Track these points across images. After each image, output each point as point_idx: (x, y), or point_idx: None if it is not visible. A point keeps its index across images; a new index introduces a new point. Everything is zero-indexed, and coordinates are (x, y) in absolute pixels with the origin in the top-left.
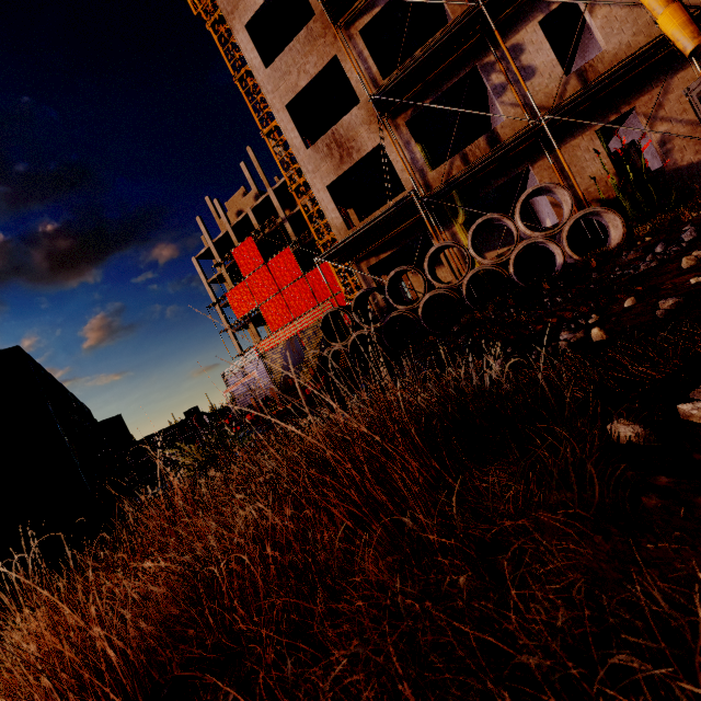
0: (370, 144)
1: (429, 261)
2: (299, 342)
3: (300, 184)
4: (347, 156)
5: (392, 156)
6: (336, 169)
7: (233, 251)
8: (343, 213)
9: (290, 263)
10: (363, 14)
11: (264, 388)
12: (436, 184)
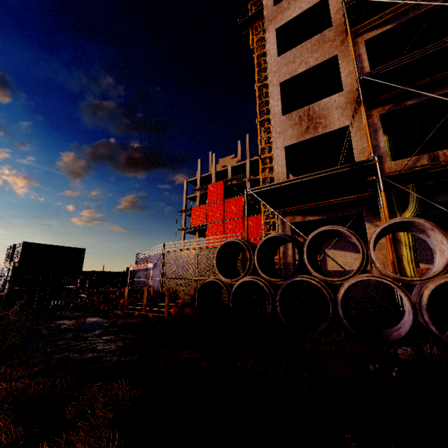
0: (338, 124)
1: (378, 234)
2: (198, 257)
3: (267, 157)
4: (313, 128)
5: (355, 138)
6: (299, 135)
7: (209, 185)
8: None
9: (239, 206)
10: (373, 29)
11: (154, 281)
12: (391, 174)
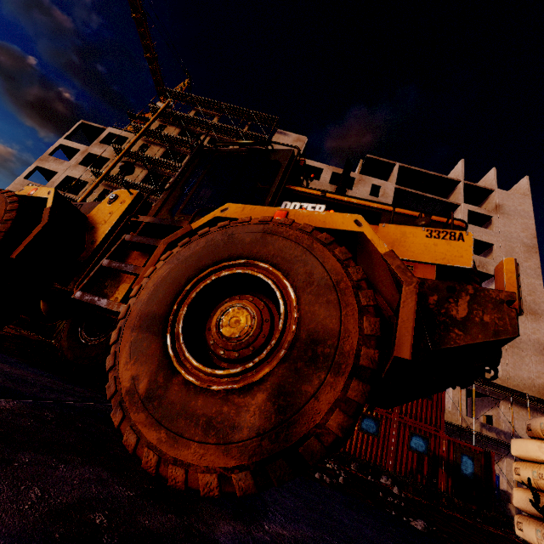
0: None
1: None
2: None
3: None
4: None
5: None
6: None
7: None
8: None
9: None
10: None
11: None
12: None
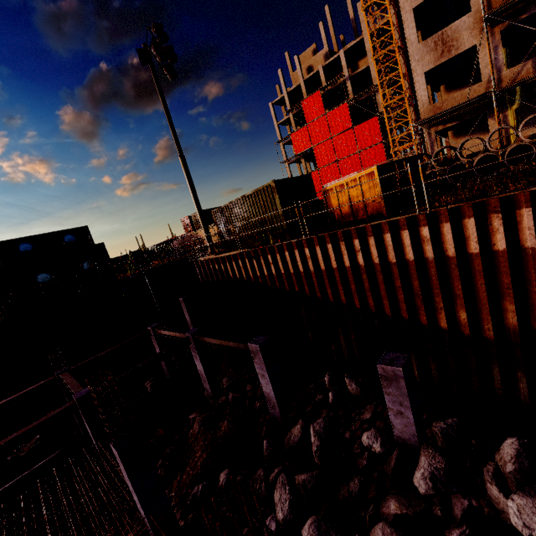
0: (468, 44)
1: (490, 135)
2: None
3: (380, 54)
4: (447, 51)
5: (481, 55)
6: (436, 60)
7: (303, 101)
8: (407, 81)
9: (345, 116)
10: None
11: None
12: (506, 80)
